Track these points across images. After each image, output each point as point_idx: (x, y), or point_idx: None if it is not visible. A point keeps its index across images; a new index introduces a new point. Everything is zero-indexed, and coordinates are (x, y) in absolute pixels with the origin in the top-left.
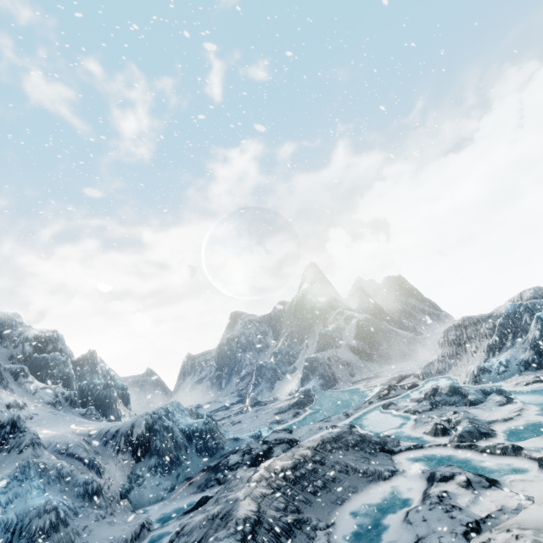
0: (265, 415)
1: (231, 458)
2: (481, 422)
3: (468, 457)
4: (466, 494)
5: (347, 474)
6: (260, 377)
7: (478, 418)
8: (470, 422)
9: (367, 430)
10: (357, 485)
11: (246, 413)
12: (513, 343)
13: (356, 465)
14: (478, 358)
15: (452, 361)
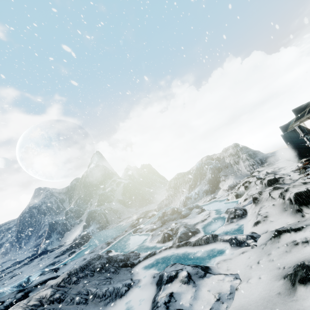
0: (46, 260)
1: None
2: (190, 226)
3: (185, 252)
4: (188, 290)
5: (85, 304)
6: (52, 232)
7: (188, 224)
8: (184, 226)
9: (120, 251)
10: None
11: (31, 263)
12: (200, 182)
13: (97, 289)
14: (184, 194)
15: (173, 198)
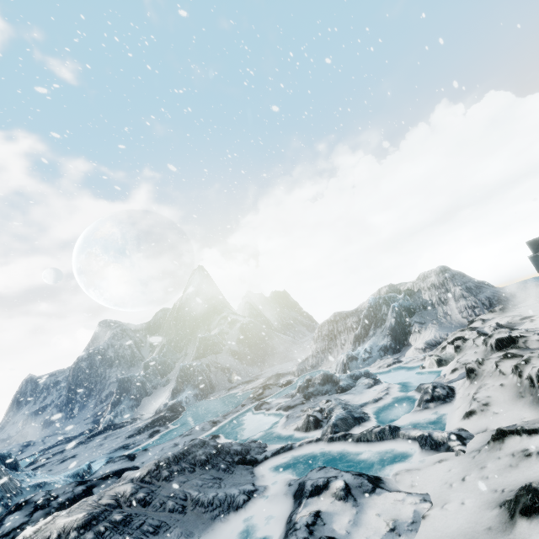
0: (113, 441)
1: (6, 523)
2: (354, 407)
3: (343, 451)
4: (345, 510)
5: (182, 513)
6: (123, 395)
7: (350, 404)
8: (343, 407)
9: (233, 438)
10: (194, 530)
11: (90, 443)
12: (375, 331)
13: (200, 493)
14: (346, 350)
15: (325, 356)
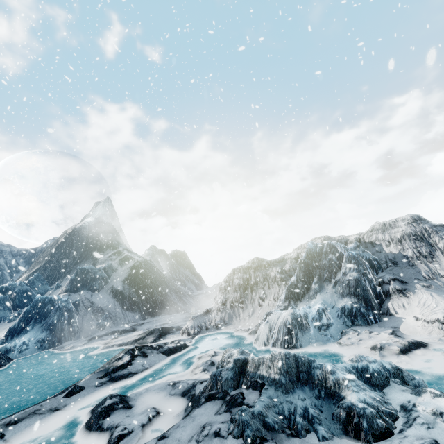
0: None
1: None
2: None
3: None
4: None
5: None
6: None
7: None
8: None
9: None
10: None
11: None
12: (321, 286)
13: None
14: (266, 308)
15: (234, 311)
